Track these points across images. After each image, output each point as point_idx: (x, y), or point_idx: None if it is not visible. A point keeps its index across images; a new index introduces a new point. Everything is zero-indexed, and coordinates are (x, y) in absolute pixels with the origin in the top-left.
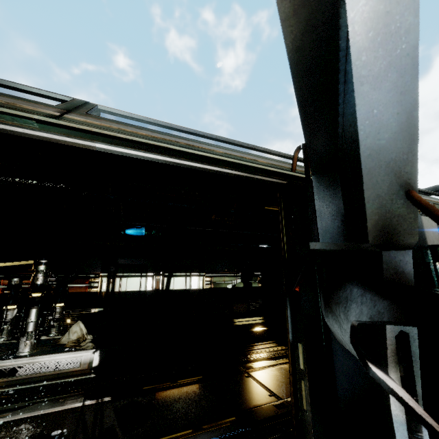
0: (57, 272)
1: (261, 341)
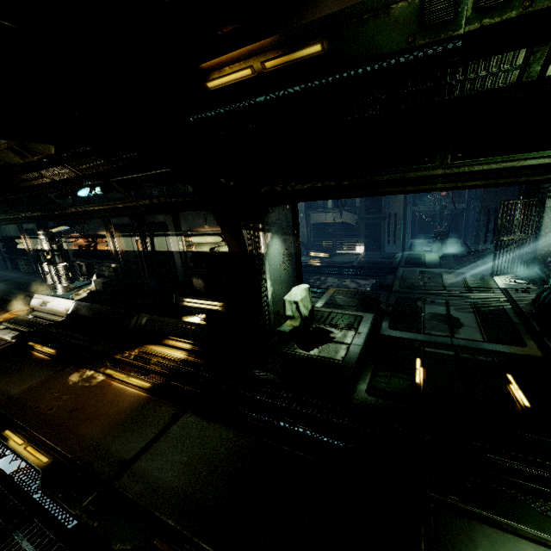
0: (86, 233)
1: (177, 336)
